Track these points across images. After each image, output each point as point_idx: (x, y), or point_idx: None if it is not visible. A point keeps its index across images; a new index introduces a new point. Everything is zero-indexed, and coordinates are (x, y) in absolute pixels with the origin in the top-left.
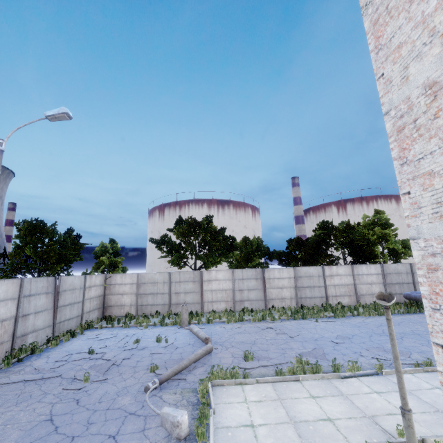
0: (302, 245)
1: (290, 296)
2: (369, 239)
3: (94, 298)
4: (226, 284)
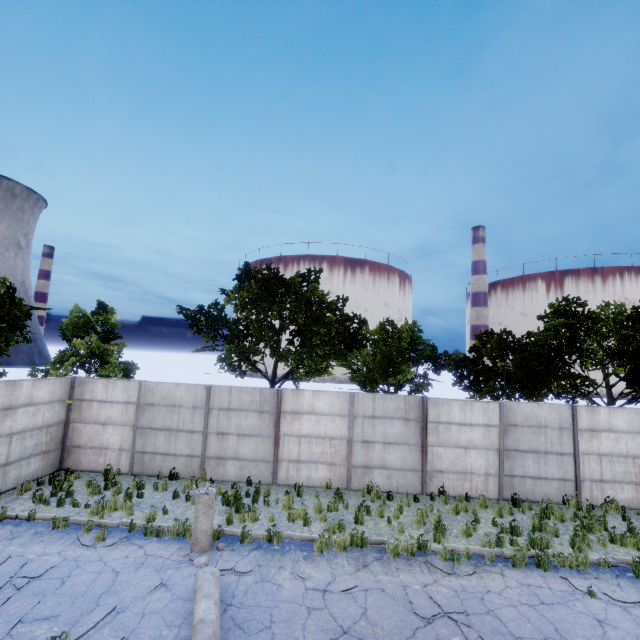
0: (511, 347)
1: (485, 469)
2: None
3: (27, 432)
4: (334, 425)
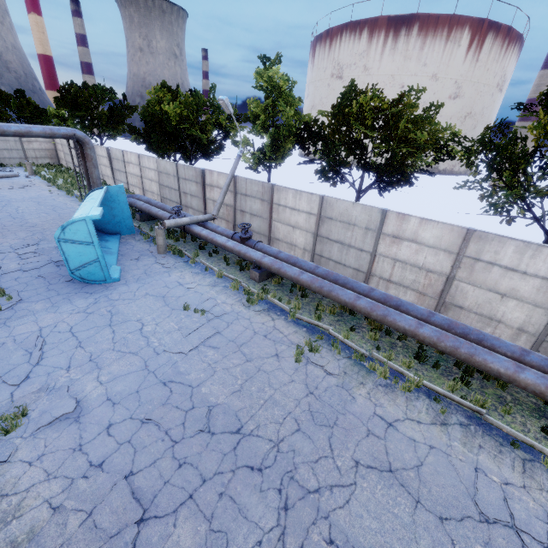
0: None
1: (111, 176)
2: (166, 120)
3: (40, 150)
4: None
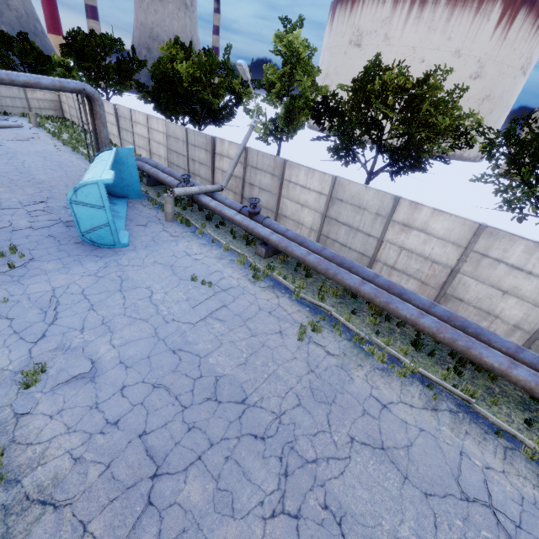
0: None
1: (117, 135)
2: (178, 81)
3: (44, 101)
4: None
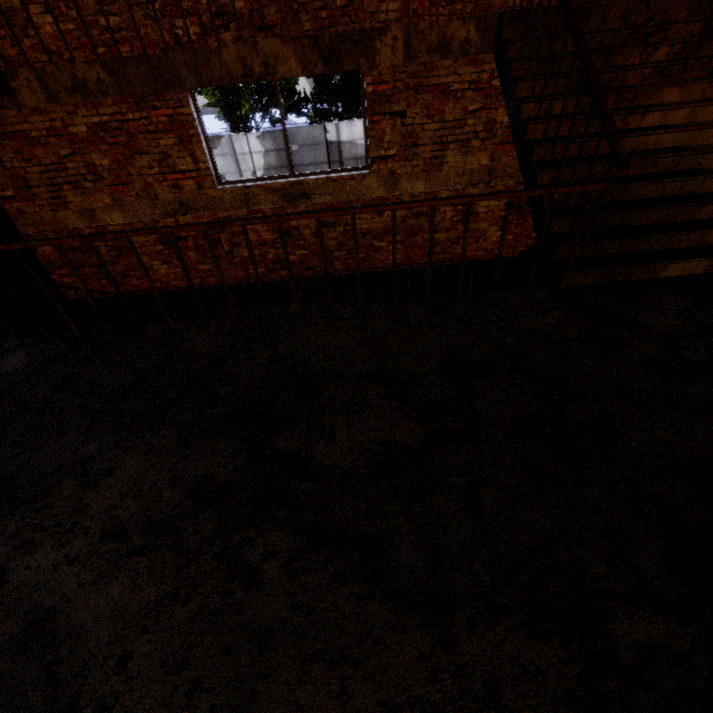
0: None
1: None
2: None
3: None
4: None
